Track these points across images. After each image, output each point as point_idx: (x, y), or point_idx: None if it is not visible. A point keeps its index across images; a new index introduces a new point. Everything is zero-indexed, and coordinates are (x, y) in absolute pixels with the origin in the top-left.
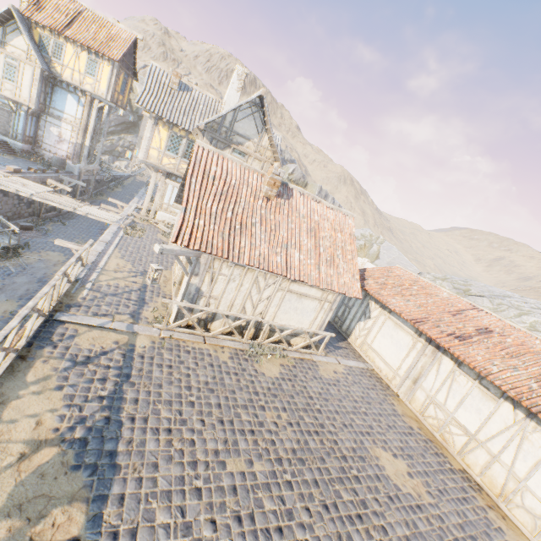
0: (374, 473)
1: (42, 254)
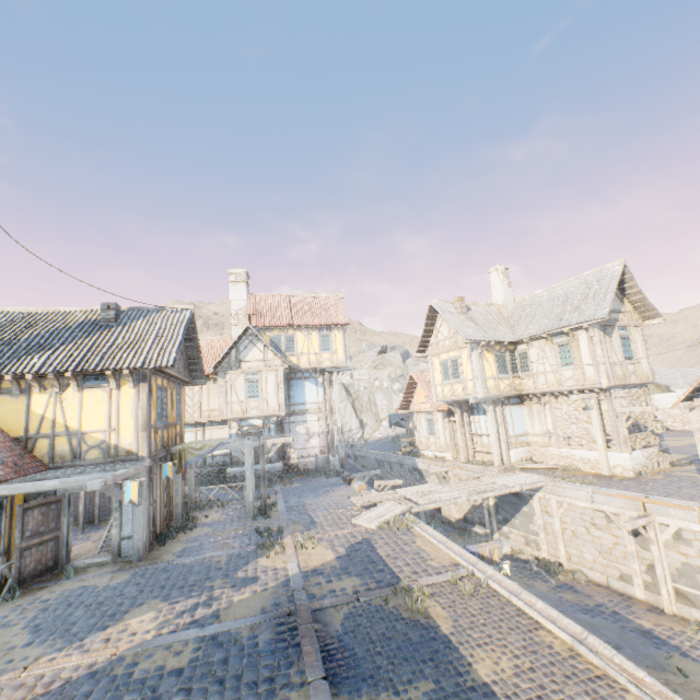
0: None
1: None
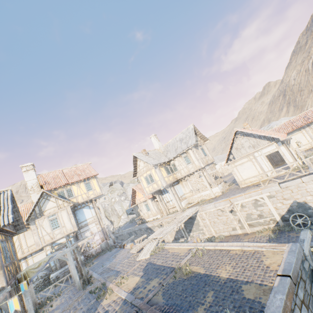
0: None
1: None
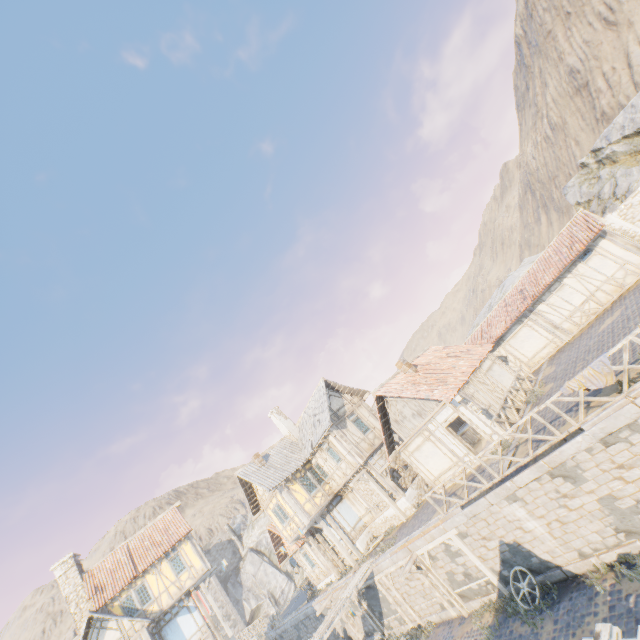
0: (610, 325)
1: None
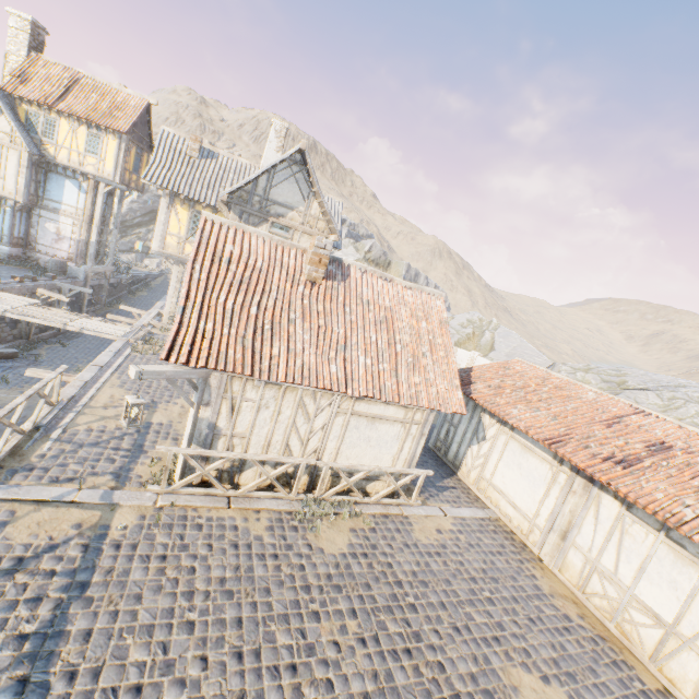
0: None
1: (25, 390)
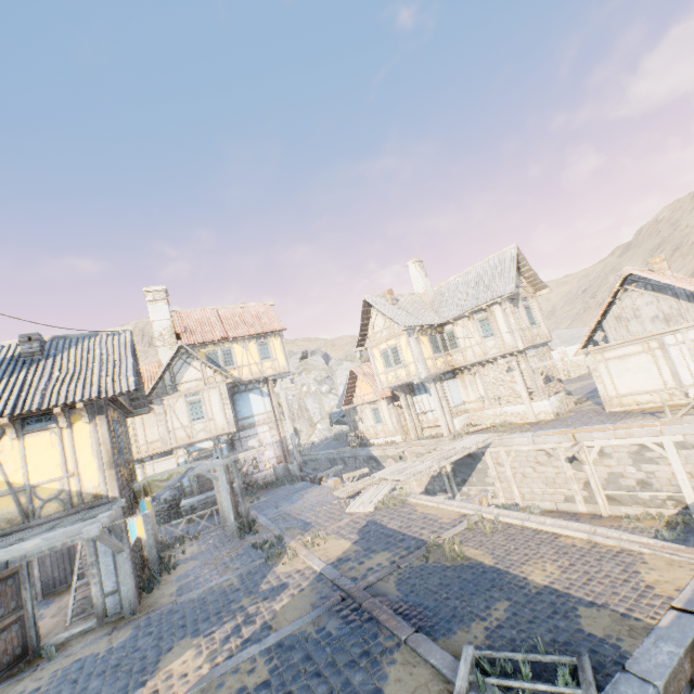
0: None
1: None
